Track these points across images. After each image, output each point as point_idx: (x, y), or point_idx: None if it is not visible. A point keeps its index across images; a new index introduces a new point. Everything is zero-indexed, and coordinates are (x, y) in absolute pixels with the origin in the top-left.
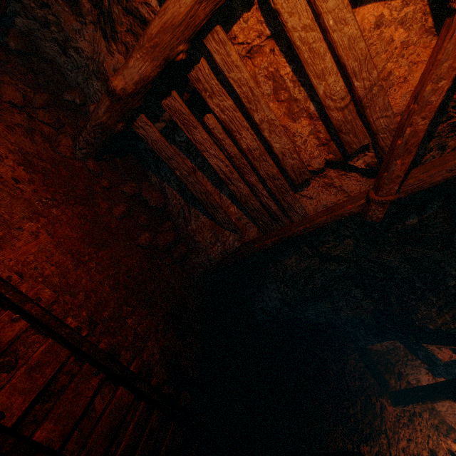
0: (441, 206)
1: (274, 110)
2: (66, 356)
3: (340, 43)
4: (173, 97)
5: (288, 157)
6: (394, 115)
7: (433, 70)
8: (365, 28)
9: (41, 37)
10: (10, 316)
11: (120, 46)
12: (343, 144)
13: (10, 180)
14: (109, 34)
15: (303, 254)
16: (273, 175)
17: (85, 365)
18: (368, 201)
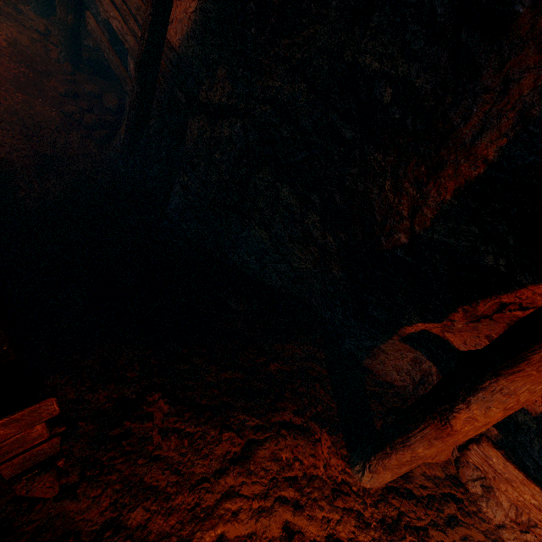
0: None
1: None
2: None
3: None
4: None
5: None
6: None
7: None
8: None
9: None
10: None
11: None
12: None
13: None
14: None
15: (181, 106)
16: (138, 7)
17: None
18: None
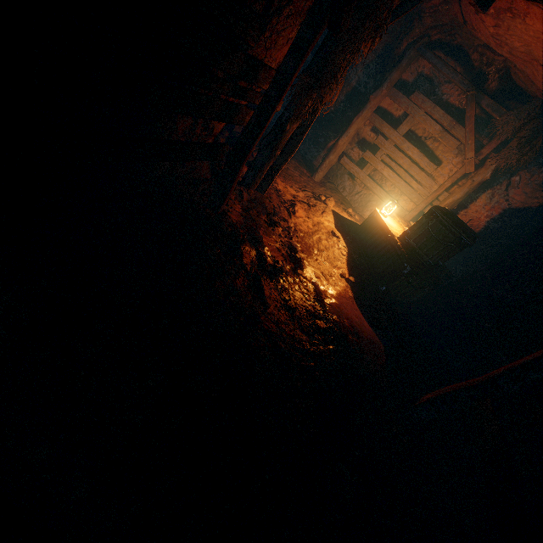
0: None
1: None
2: None
3: None
4: None
5: None
6: None
7: None
8: None
9: None
10: None
11: None
12: None
13: None
14: None
15: None
16: None
17: None
18: None
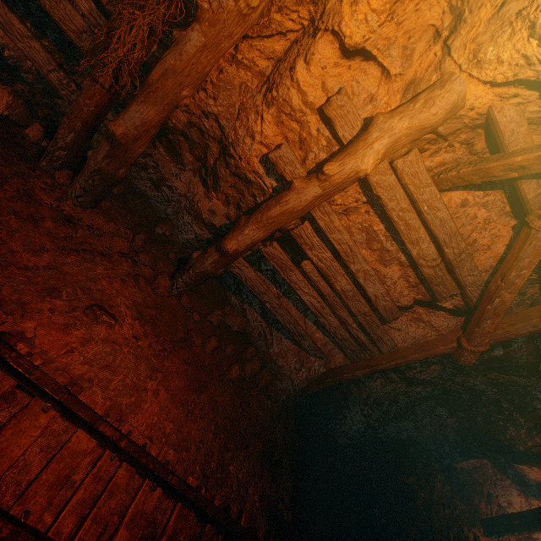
0: (525, 342)
1: (366, 256)
2: (193, 520)
3: (432, 222)
4: (274, 246)
5: (380, 299)
6: (480, 274)
7: (516, 262)
8: (452, 206)
9: (137, 176)
10: (149, 485)
11: (220, 195)
12: (434, 292)
13: (132, 339)
14: (210, 185)
15: (390, 380)
16: (364, 312)
17: (207, 527)
18: (460, 347)
